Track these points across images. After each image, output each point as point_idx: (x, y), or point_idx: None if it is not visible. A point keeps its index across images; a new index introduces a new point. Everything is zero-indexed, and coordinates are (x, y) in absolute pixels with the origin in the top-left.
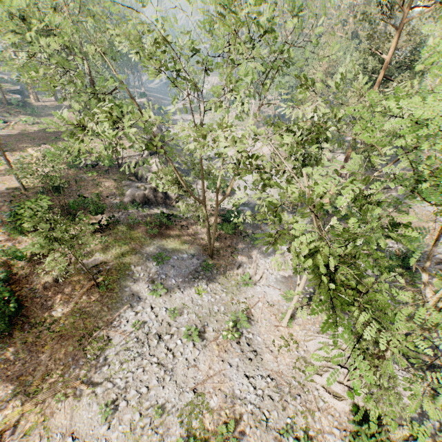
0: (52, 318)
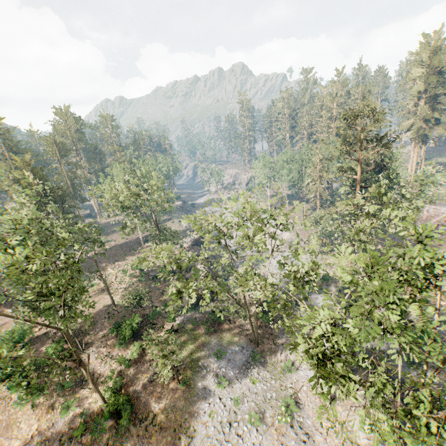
0: (152, 413)
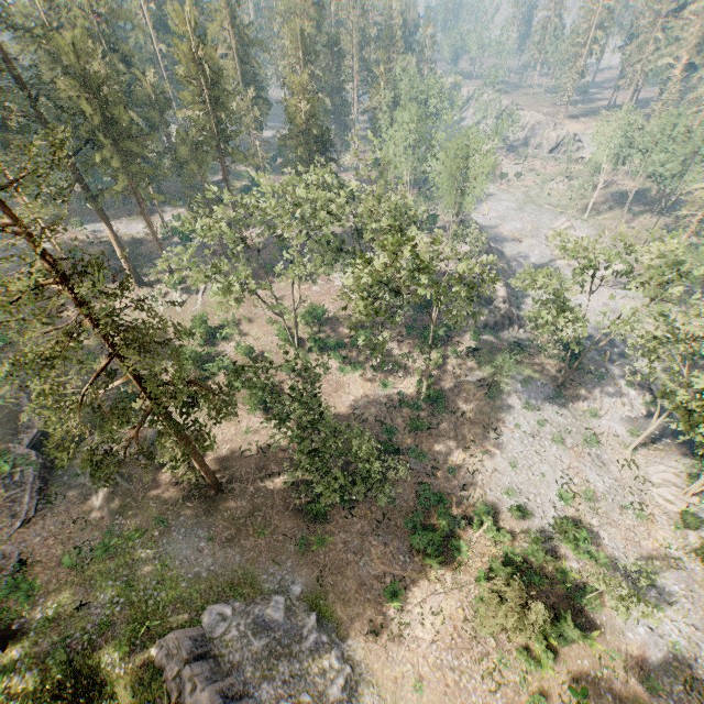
0: (461, 410)
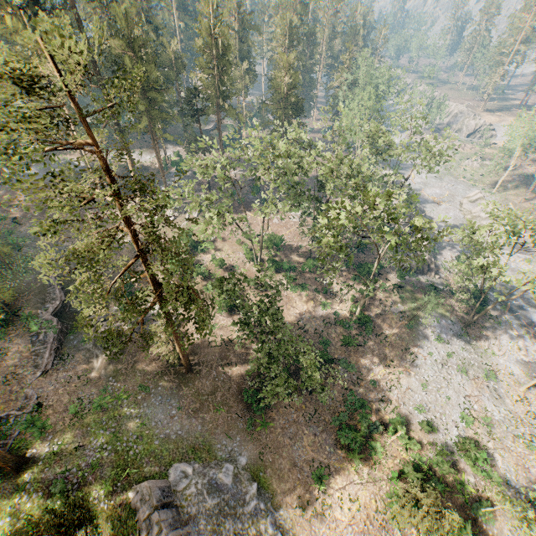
0: (384, 334)
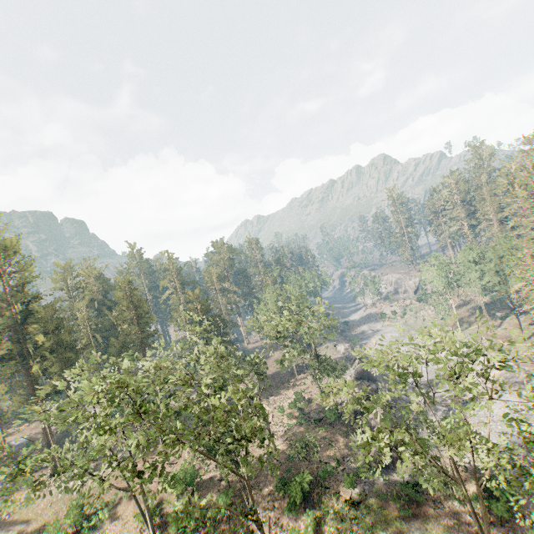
0: None
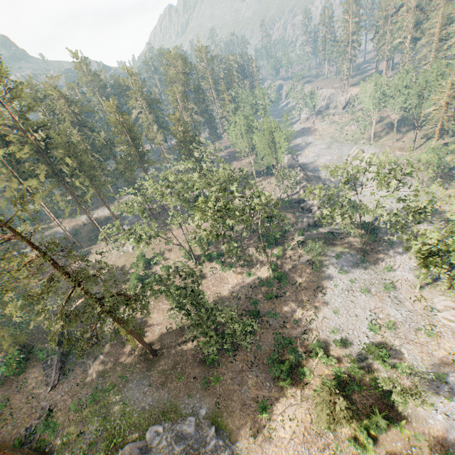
0: (298, 282)
